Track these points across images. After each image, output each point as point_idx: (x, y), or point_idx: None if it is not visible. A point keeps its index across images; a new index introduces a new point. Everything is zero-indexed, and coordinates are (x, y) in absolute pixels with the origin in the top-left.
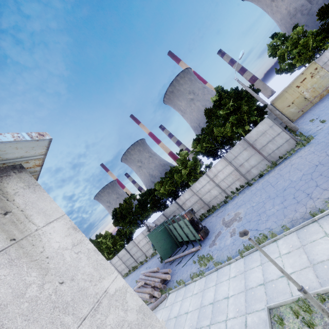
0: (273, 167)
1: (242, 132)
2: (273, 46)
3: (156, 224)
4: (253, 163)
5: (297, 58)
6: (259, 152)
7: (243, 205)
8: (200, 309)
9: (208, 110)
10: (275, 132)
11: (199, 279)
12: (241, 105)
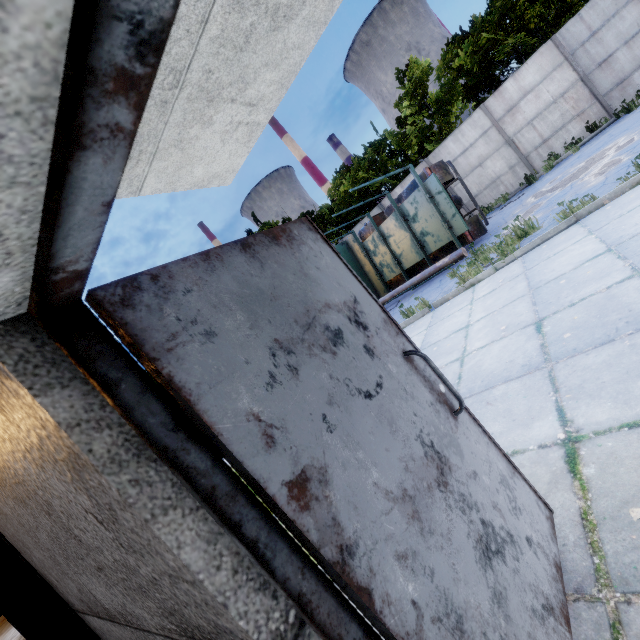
0: None
1: None
2: None
3: None
4: None
5: None
6: None
7: (619, 135)
8: (537, 290)
9: None
10: None
11: (489, 275)
12: None
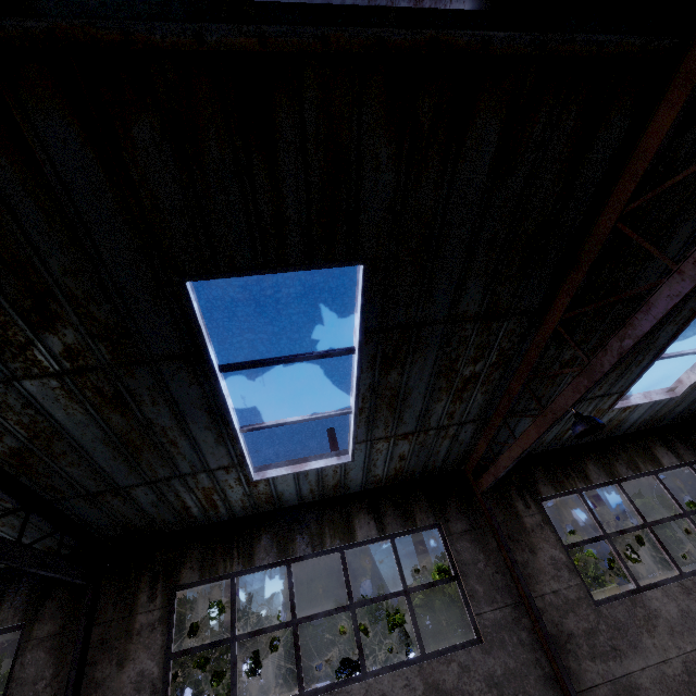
0: None
1: None
2: None
3: None
4: None
5: None
6: None
7: None
8: None
9: None
10: None
11: None
12: None
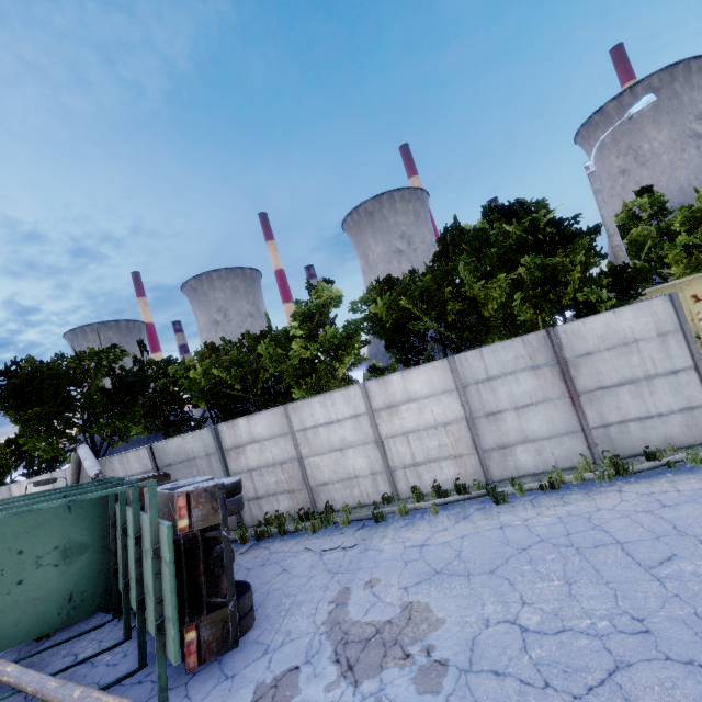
0: (613, 477)
1: (539, 320)
2: (632, 212)
3: (100, 472)
4: (537, 427)
5: (682, 255)
6: (576, 403)
7: (458, 582)
8: None
9: (457, 227)
10: (667, 360)
11: None
12: (571, 243)
